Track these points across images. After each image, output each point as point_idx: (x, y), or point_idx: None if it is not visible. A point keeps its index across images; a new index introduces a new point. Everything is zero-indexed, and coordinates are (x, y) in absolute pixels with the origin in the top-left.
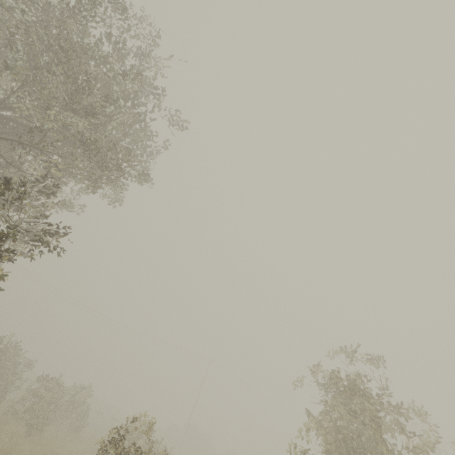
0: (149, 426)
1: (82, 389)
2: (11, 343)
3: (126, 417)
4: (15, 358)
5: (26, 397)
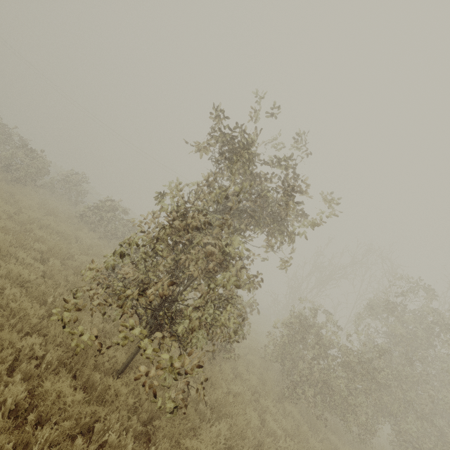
0: None
1: (75, 174)
2: None
3: None
4: None
5: (9, 158)
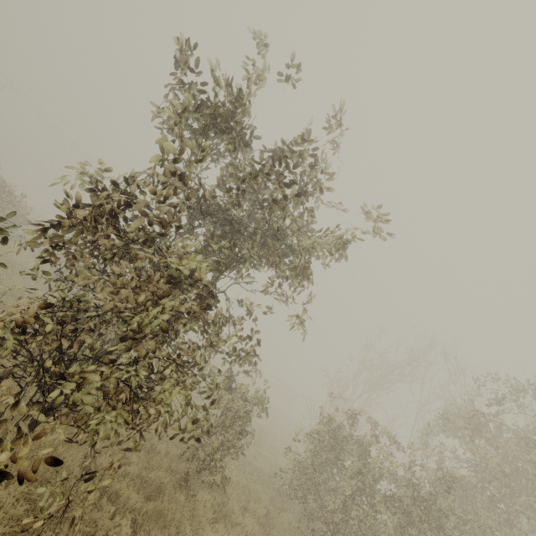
0: None
1: None
2: None
3: None
4: None
5: None
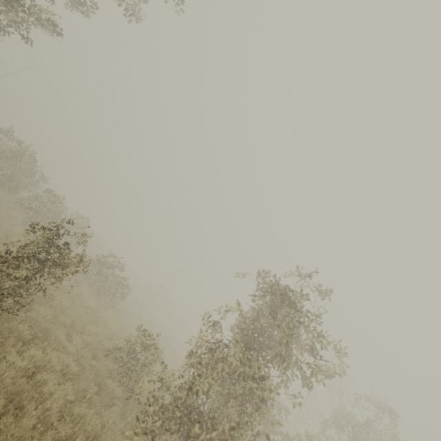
0: (81, 234)
1: (81, 217)
2: (29, 151)
3: (64, 217)
4: (30, 165)
5: (32, 198)
